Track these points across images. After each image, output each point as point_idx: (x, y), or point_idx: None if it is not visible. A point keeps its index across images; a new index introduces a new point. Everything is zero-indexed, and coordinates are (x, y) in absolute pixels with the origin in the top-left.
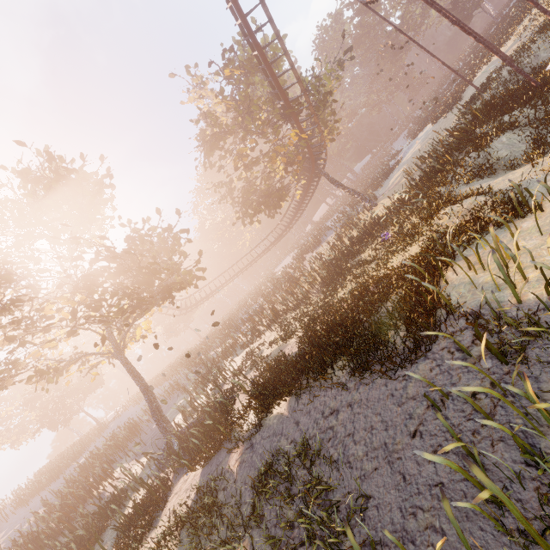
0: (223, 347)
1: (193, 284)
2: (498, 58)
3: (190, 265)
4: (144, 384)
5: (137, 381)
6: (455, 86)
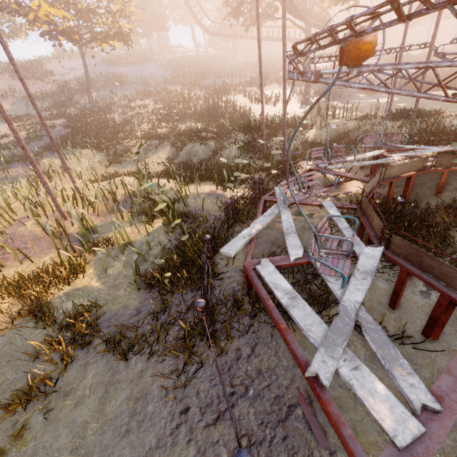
0: (177, 87)
1: (127, 45)
2: None
3: (127, 32)
4: (87, 75)
5: (85, 71)
6: None
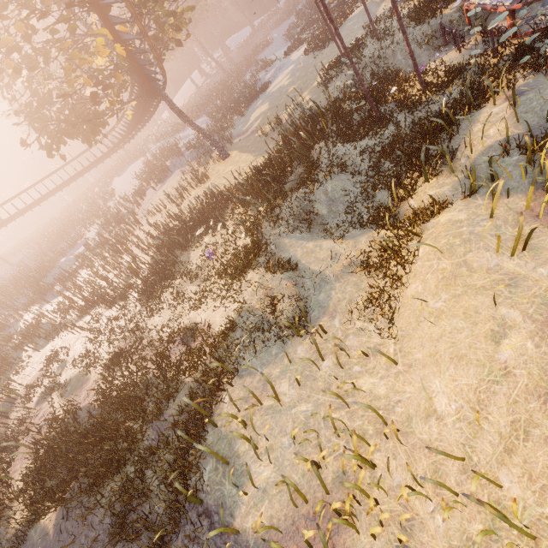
0: (28, 317)
1: None
2: (377, 3)
3: None
4: None
5: None
6: (338, 1)
